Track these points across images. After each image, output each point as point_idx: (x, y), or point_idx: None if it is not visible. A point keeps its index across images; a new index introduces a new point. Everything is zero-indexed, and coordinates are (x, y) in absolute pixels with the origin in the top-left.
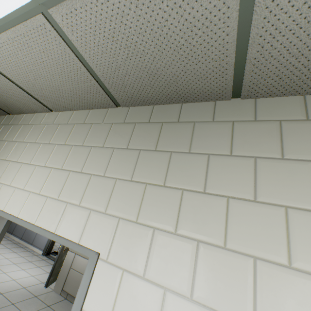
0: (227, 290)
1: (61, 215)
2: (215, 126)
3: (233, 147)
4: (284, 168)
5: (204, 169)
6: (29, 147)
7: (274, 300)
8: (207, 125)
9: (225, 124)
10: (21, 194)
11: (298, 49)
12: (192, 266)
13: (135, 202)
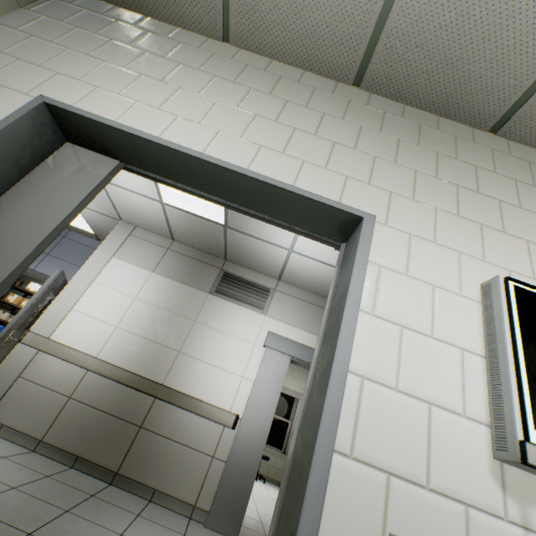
0: (510, 257)
1: (298, 171)
2: (476, 147)
3: (495, 167)
4: (535, 192)
5: (474, 176)
6: (185, 71)
7: None
8: (469, 144)
9: (485, 149)
10: (195, 128)
11: None
12: (479, 240)
13: (406, 183)
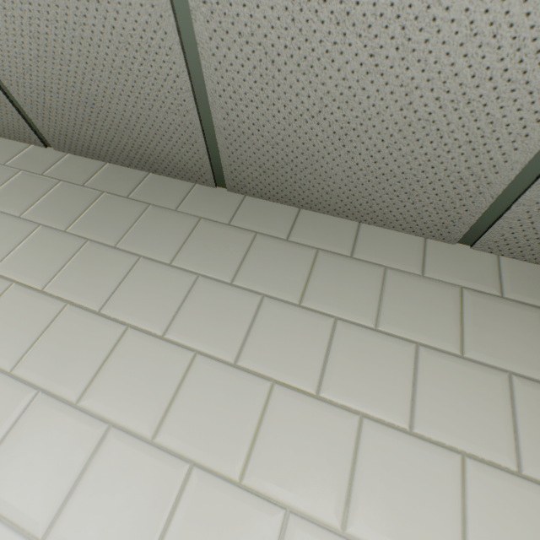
0: (36, 476)
1: None
2: (174, 218)
3: (179, 254)
4: (225, 297)
5: (121, 277)
6: None
7: (100, 494)
8: (165, 214)
9: (188, 219)
10: None
11: (270, 134)
12: (3, 432)
13: None
